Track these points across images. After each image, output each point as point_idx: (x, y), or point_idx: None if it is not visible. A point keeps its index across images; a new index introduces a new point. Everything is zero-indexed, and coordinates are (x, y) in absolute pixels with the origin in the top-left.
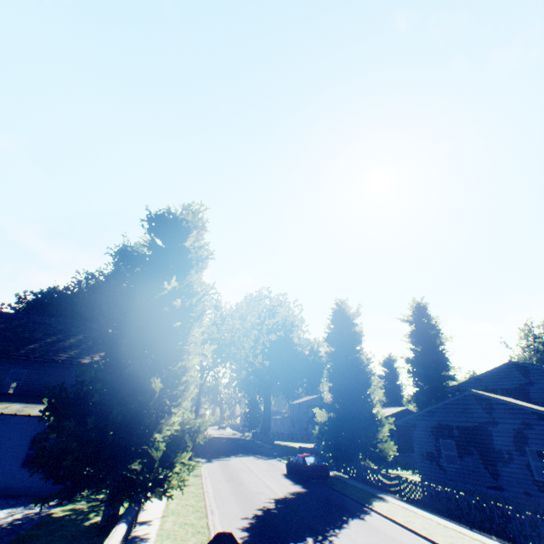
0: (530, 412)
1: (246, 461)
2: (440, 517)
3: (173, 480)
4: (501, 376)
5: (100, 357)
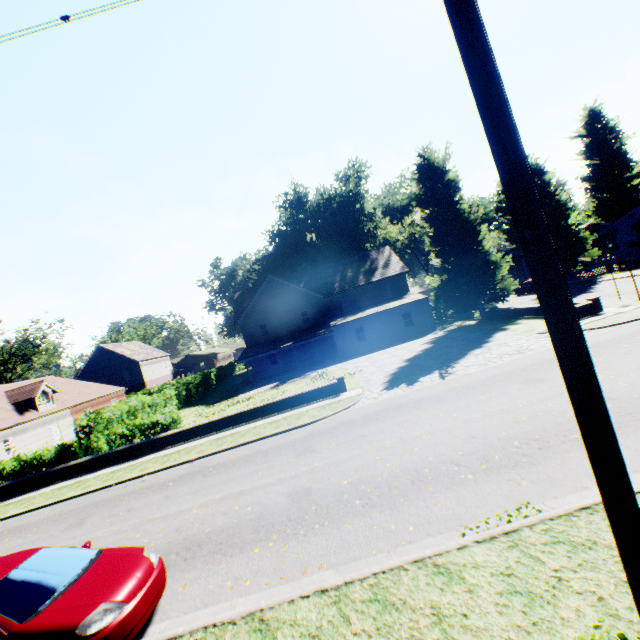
0: None
1: None
2: None
3: (512, 293)
4: None
5: (378, 275)
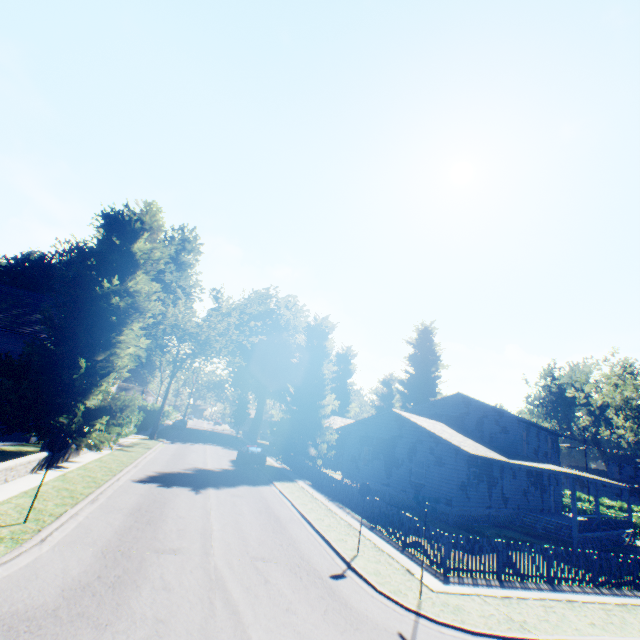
0: (425, 431)
1: (209, 448)
2: (322, 494)
3: (94, 434)
4: (449, 404)
5: None
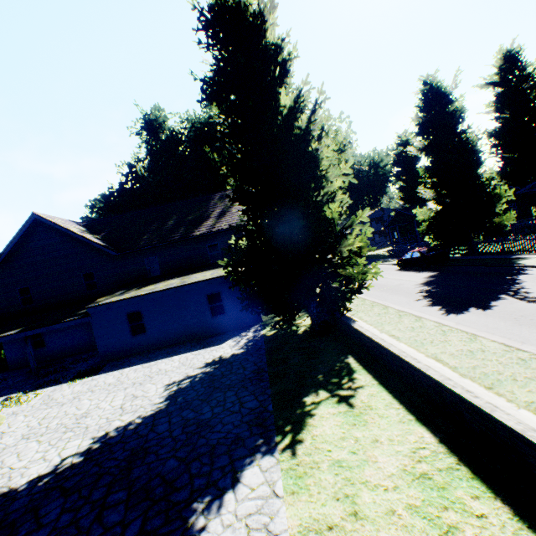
0: None
1: None
2: None
3: (369, 287)
4: None
5: (205, 227)
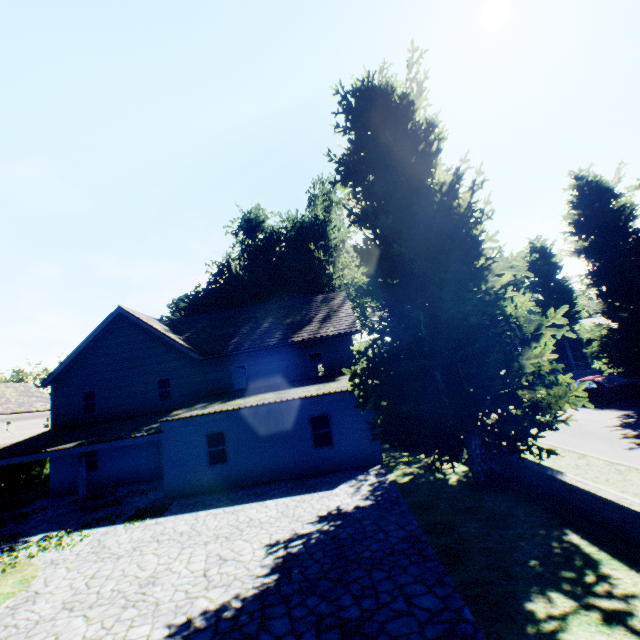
0: None
1: None
2: None
3: (568, 420)
4: None
5: (307, 332)
